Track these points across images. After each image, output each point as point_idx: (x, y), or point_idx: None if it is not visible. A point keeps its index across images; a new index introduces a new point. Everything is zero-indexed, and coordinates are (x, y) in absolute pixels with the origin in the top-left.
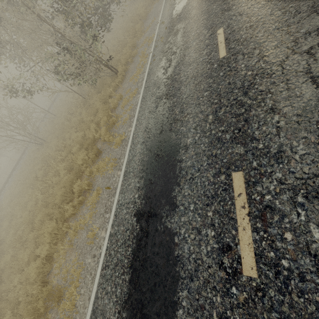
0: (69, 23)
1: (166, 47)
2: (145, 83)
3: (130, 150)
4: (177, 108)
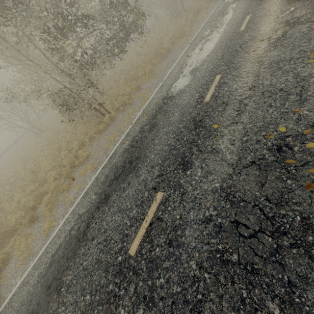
0: (69, 55)
1: (137, 138)
2: (101, 170)
3: (34, 265)
4: (71, 273)
